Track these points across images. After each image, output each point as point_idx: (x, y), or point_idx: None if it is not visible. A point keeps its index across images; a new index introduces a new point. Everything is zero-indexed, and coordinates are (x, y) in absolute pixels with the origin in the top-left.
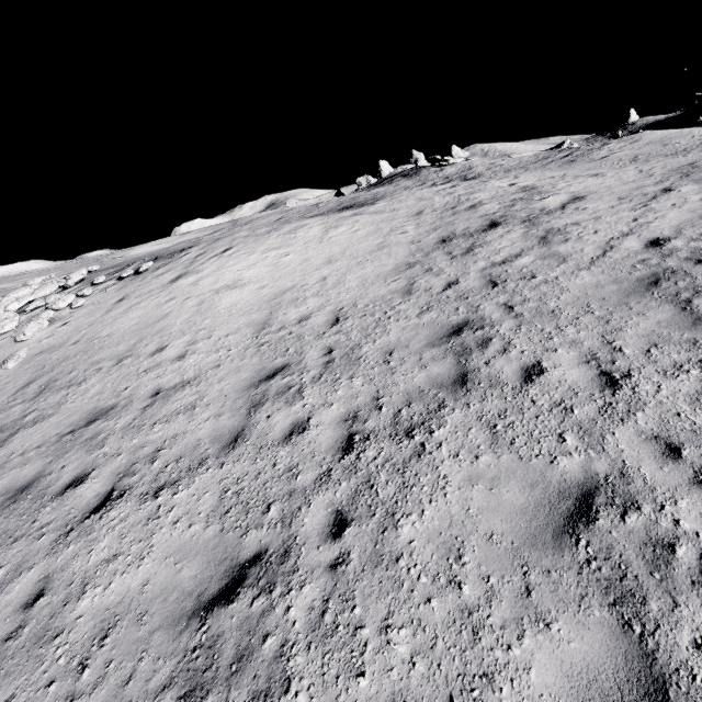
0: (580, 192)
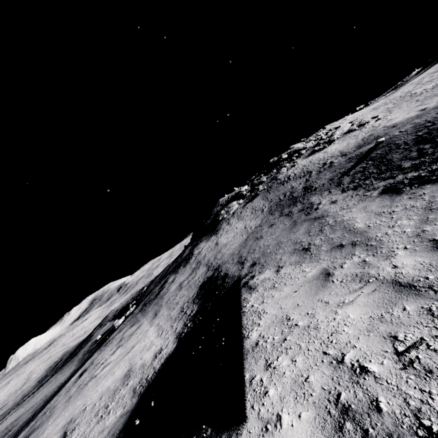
0: None
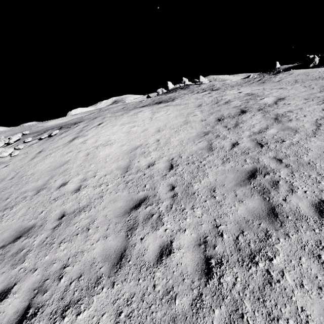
0: (280, 96)
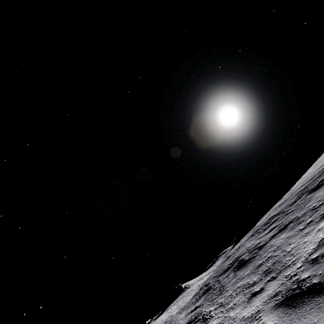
0: None
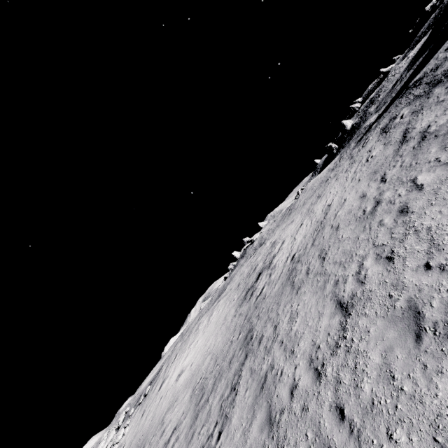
0: (284, 237)
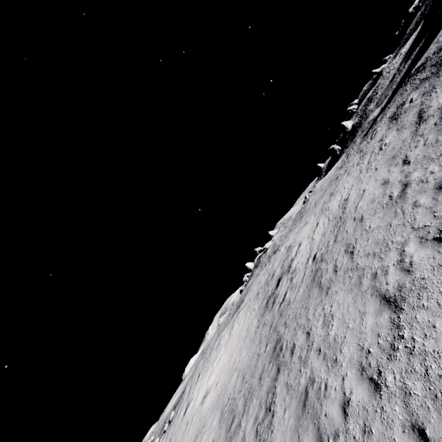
0: (300, 240)
